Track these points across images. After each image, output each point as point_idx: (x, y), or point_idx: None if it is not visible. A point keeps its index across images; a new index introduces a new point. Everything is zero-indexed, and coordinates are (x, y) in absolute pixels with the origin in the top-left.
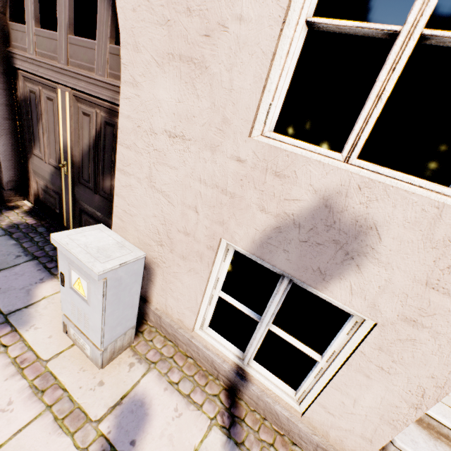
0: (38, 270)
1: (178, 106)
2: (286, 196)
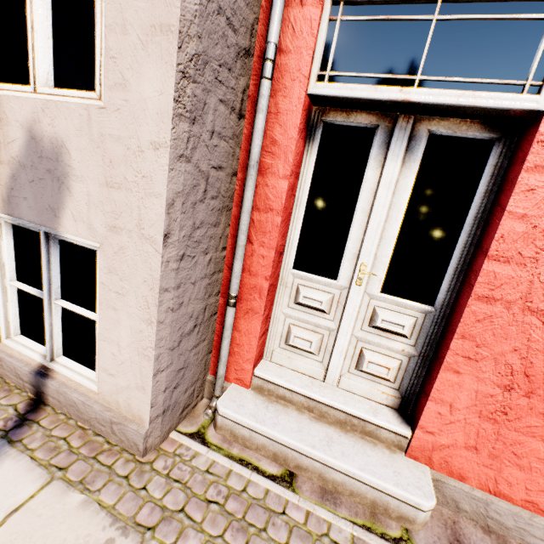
0: None
1: None
2: (8, 139)
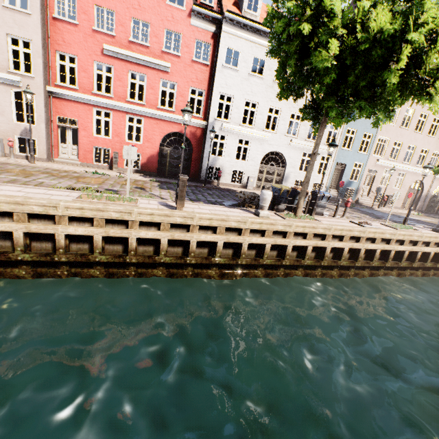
0: None
1: (1, 119)
2: (21, 128)
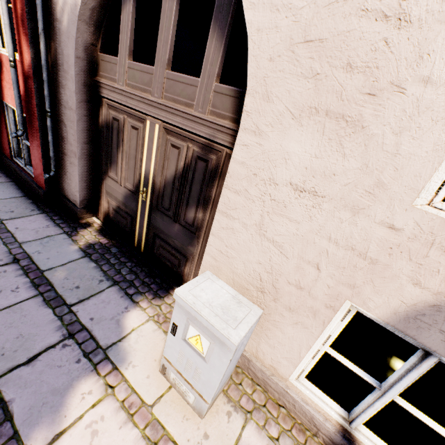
0: (121, 297)
1: (314, 161)
2: None
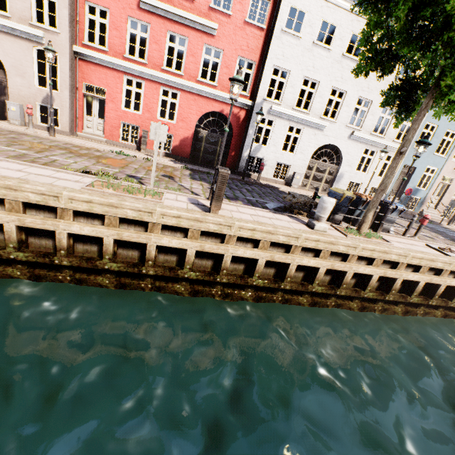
0: None
1: (22, 82)
2: (43, 94)
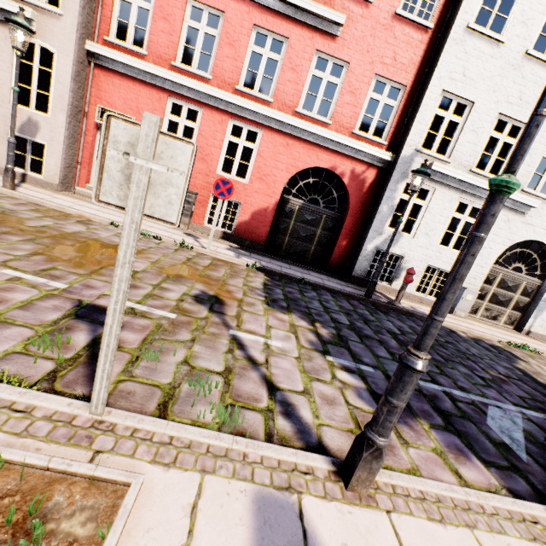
0: None
1: None
2: (22, 117)
